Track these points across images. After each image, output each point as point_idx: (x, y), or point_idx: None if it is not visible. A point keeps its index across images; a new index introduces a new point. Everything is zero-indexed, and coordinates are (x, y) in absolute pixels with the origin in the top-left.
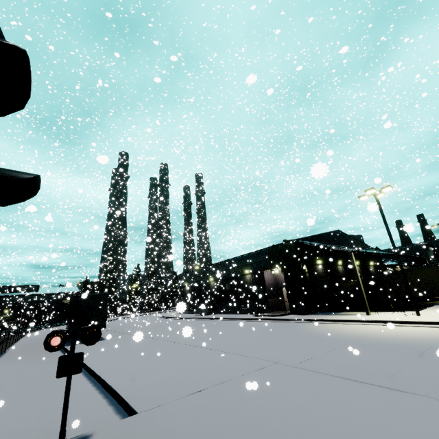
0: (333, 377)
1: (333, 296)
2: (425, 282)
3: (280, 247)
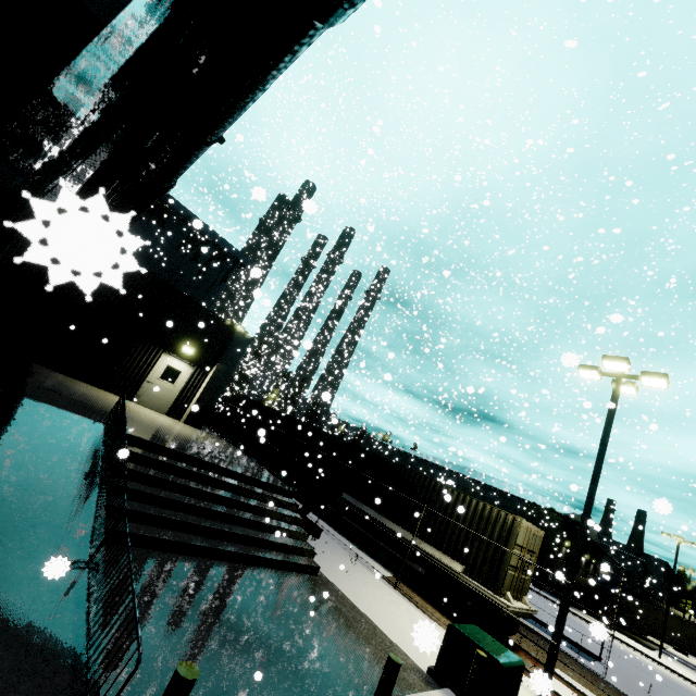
0: (670, 687)
1: (559, 581)
2: (660, 626)
3: (542, 510)
